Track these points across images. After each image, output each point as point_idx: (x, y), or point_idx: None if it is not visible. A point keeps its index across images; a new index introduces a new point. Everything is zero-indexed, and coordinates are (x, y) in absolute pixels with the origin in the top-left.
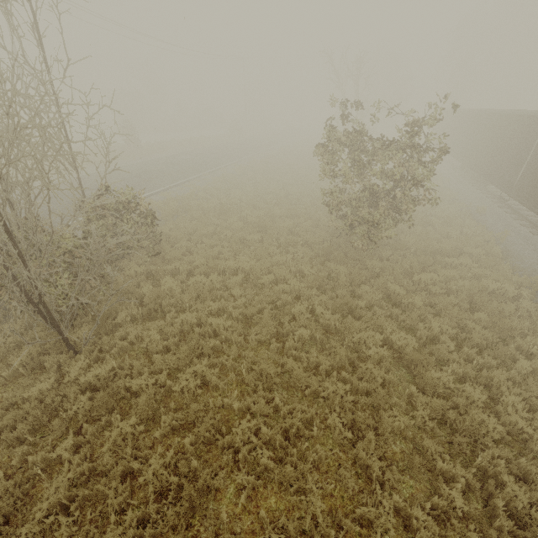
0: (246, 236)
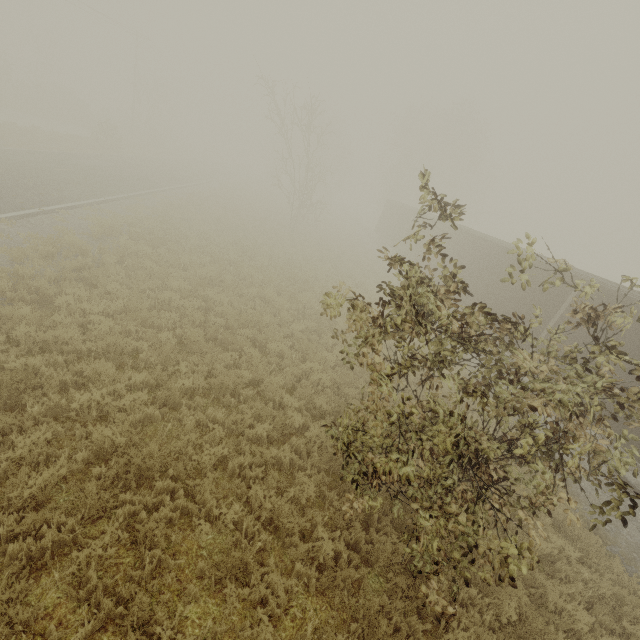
0: (70, 534)
